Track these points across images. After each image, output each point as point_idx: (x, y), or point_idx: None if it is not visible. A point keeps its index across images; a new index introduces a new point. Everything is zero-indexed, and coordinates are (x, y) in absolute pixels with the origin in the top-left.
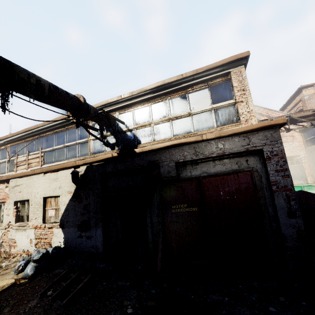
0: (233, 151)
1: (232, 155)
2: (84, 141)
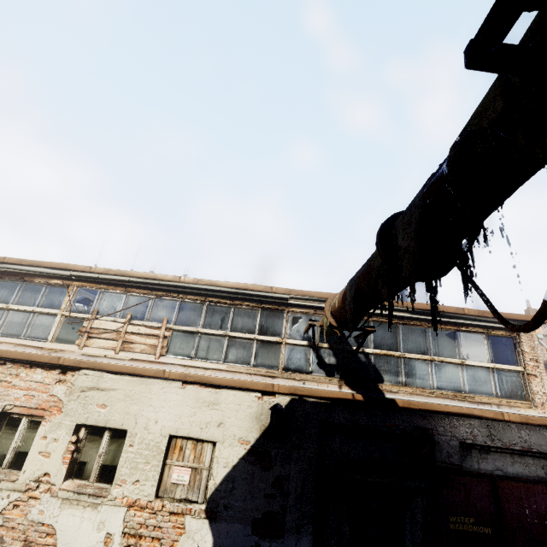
0: (543, 450)
1: (538, 454)
2: (273, 342)
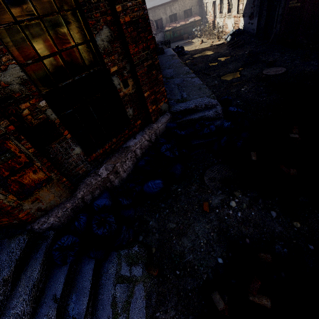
0: None
1: None
2: None
